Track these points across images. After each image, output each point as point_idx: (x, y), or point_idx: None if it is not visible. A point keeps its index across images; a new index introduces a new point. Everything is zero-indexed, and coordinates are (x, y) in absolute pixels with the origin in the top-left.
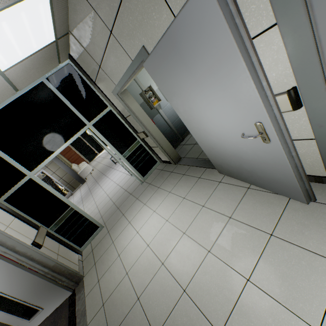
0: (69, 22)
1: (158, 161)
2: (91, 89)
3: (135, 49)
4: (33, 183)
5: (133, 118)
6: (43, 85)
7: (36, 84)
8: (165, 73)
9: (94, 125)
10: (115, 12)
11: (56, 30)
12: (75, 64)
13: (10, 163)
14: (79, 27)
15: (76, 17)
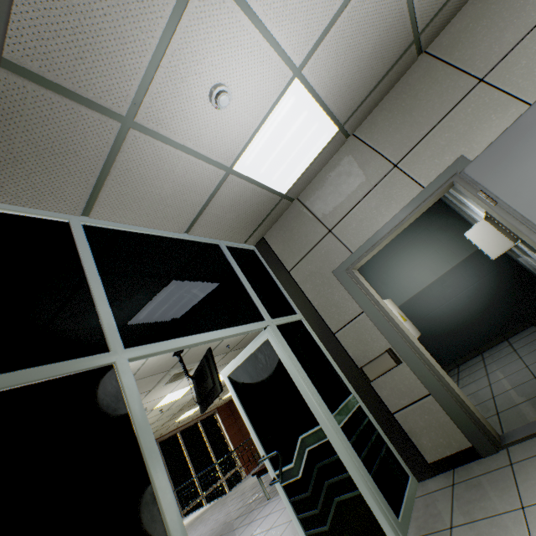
0: (308, 186)
1: (411, 474)
2: (275, 283)
3: (439, 169)
4: (109, 384)
5: (361, 322)
6: (217, 248)
7: (209, 242)
8: (526, 150)
9: (278, 328)
10: (417, 140)
11: (295, 184)
12: (262, 250)
13: (94, 306)
14: (325, 185)
15: (330, 173)
